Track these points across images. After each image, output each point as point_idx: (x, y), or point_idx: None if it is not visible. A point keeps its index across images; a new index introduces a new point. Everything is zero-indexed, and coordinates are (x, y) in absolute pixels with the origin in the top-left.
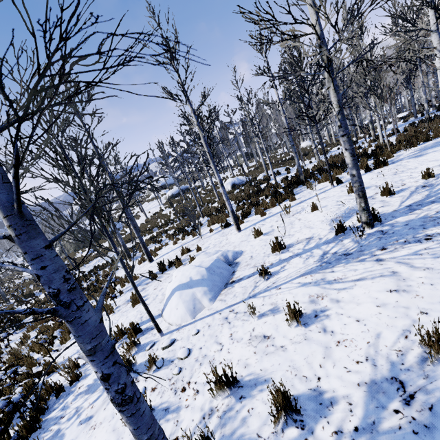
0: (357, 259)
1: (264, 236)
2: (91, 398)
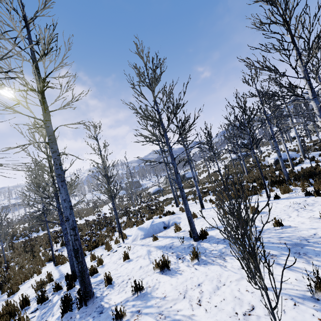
0: (165, 251)
1: (195, 219)
2: (100, 250)
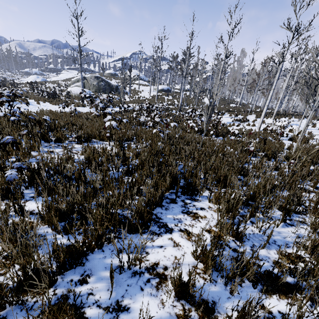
0: None
1: None
2: None
